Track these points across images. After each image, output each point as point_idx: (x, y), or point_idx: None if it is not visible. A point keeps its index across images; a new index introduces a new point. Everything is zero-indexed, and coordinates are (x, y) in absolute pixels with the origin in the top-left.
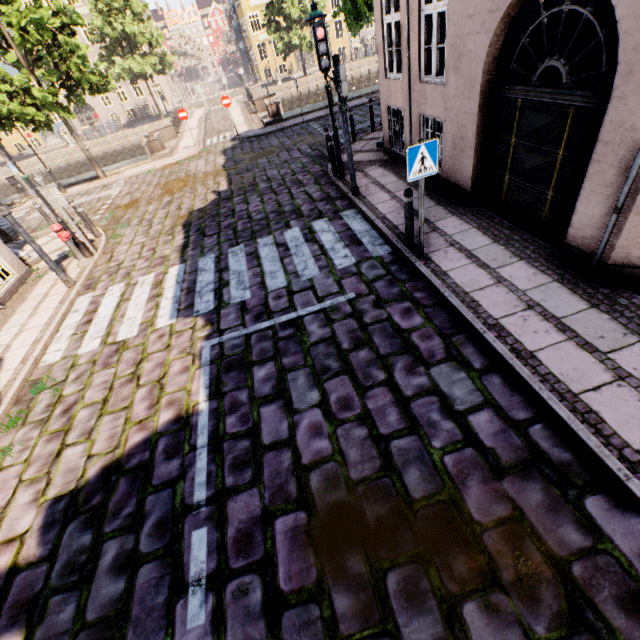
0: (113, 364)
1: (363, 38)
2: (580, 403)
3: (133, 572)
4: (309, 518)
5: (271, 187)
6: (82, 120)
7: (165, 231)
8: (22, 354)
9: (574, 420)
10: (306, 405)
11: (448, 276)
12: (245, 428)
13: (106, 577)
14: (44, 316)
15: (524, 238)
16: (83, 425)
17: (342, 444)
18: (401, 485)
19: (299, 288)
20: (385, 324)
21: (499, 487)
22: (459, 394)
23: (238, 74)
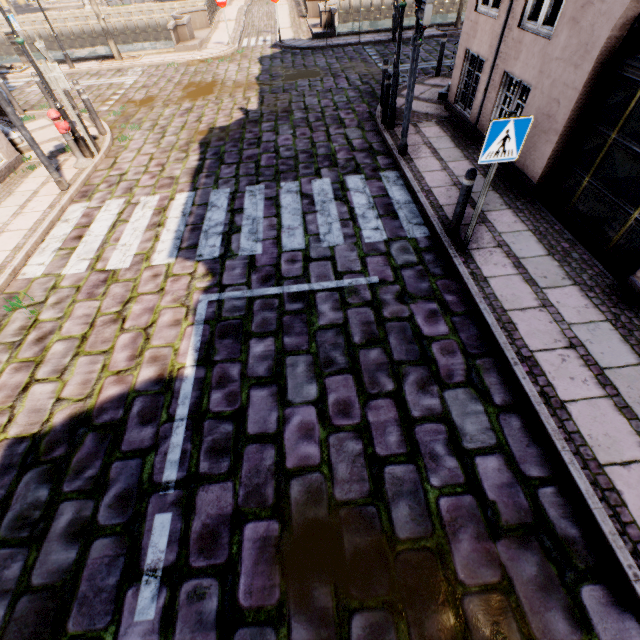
0: (98, 296)
1: None
2: (603, 477)
3: (87, 543)
4: (282, 531)
5: (307, 119)
6: None
7: (179, 145)
8: (0, 259)
9: (593, 496)
10: (301, 399)
11: (488, 284)
12: (230, 409)
13: (58, 542)
14: (30, 219)
15: (584, 258)
16: (56, 361)
17: (332, 455)
18: (387, 519)
19: (317, 255)
20: (405, 324)
21: (492, 549)
22: (471, 429)
23: None
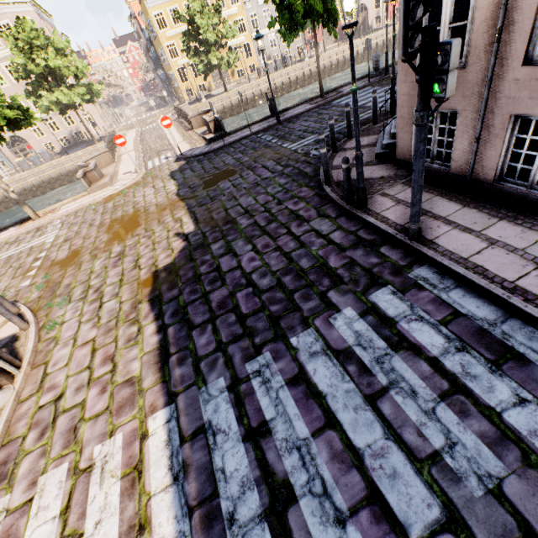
0: None
1: (269, 56)
2: None
3: None
4: None
5: (257, 224)
6: (16, 152)
7: (124, 313)
8: None
9: None
10: None
11: None
12: None
13: None
14: None
15: None
16: None
17: None
18: None
19: (494, 536)
20: None
21: None
22: None
23: (160, 96)
